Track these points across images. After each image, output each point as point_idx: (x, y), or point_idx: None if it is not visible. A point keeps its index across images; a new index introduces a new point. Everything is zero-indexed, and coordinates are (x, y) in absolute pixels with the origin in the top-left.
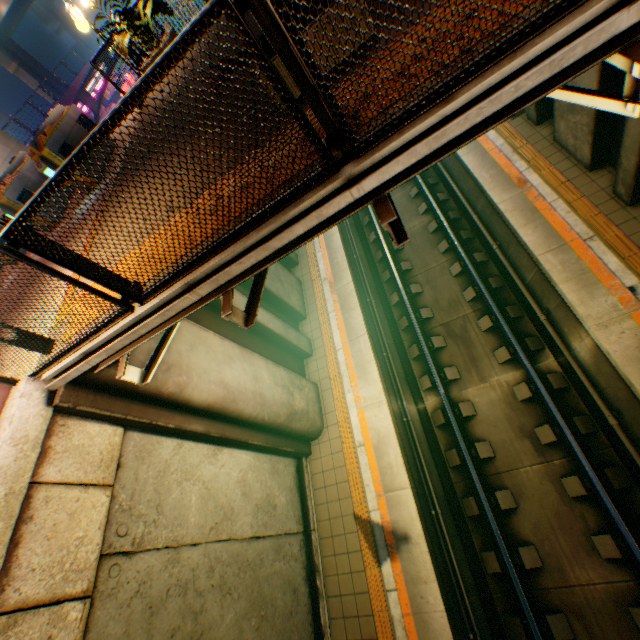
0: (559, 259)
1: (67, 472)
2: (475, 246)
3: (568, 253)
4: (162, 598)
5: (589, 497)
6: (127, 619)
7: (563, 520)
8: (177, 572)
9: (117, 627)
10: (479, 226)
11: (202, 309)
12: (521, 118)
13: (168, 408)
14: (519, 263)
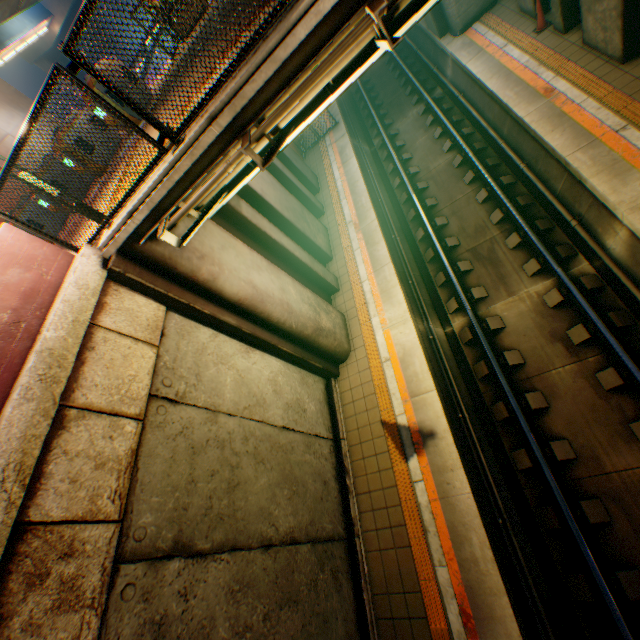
0: (589, 155)
1: (120, 325)
2: (502, 171)
3: (599, 148)
4: (202, 445)
5: (627, 388)
6: (173, 449)
7: (598, 413)
8: (215, 430)
9: (165, 452)
10: (505, 150)
11: (232, 229)
12: (547, 31)
13: (203, 298)
14: (548, 176)
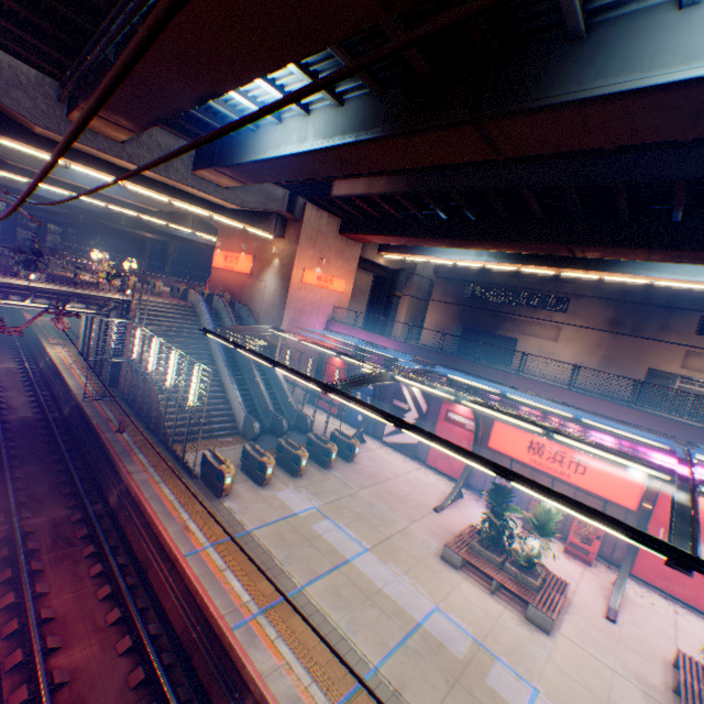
0: None
1: None
2: None
3: None
4: None
5: None
6: None
7: (2, 356)
8: None
9: None
10: None
11: None
12: None
13: None
14: None
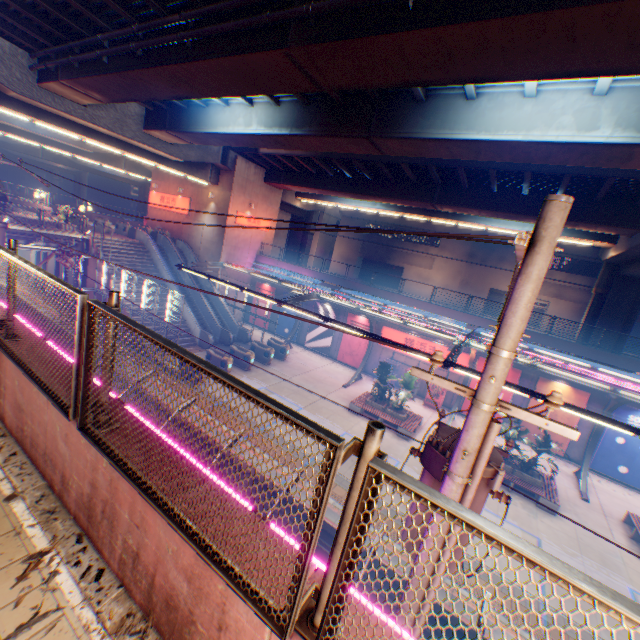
0: None
1: None
2: None
3: None
4: None
5: None
6: None
7: None
8: None
9: None
10: None
11: None
12: None
13: None
14: None
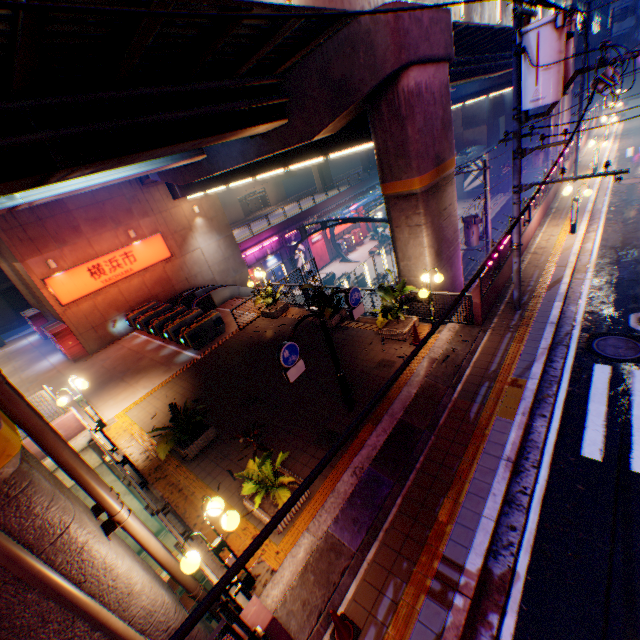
0: None
1: None
2: None
3: None
4: None
5: None
6: None
7: None
8: None
9: None
10: None
11: None
12: None
13: None
14: None
